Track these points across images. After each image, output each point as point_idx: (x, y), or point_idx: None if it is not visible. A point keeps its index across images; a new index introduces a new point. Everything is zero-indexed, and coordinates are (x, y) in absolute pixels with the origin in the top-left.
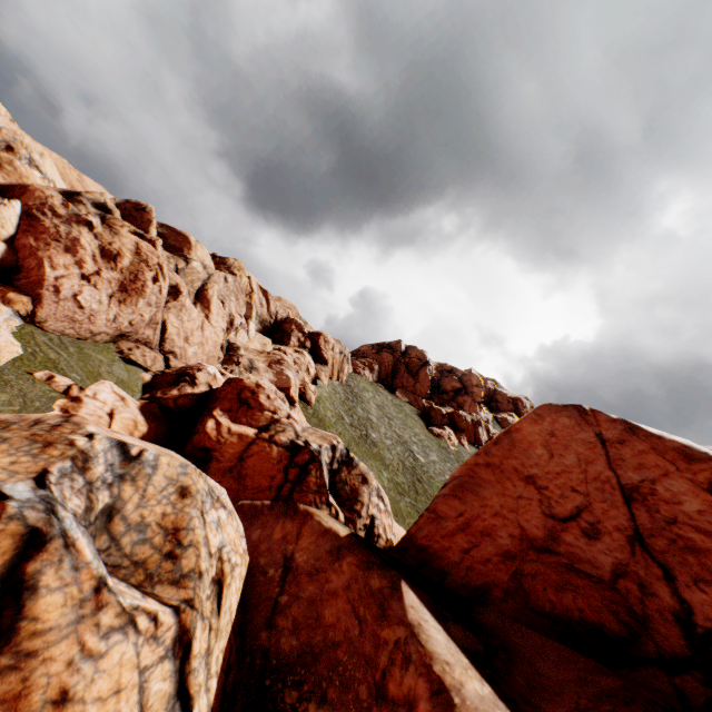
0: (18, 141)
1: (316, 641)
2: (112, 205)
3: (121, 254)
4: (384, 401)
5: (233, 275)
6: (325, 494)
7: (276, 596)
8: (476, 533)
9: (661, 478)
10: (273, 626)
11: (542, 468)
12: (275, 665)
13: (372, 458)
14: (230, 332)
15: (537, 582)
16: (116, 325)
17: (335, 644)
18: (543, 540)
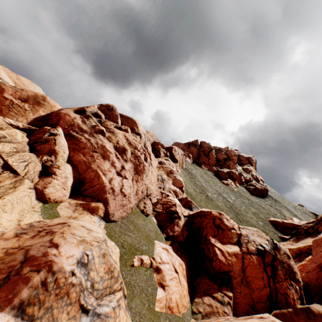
0: None
1: None
2: (99, 111)
3: (126, 148)
4: (200, 172)
5: None
6: (288, 278)
7: None
8: None
9: None
10: None
11: None
12: None
13: (216, 209)
14: None
15: None
16: (137, 196)
17: None
18: None
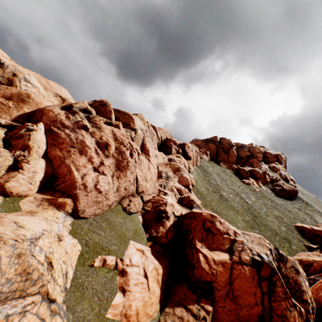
0: (17, 70)
1: None
2: (90, 107)
3: (109, 143)
4: (217, 170)
5: None
6: (289, 298)
7: None
8: None
9: None
10: None
11: None
12: None
13: (230, 209)
14: None
15: None
16: (118, 193)
17: None
18: None
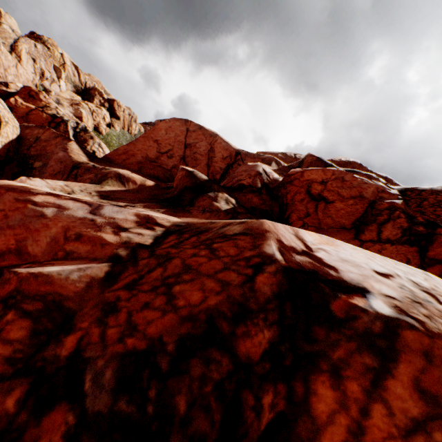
0: None
1: (43, 153)
2: None
3: None
4: None
5: (47, 48)
6: (68, 135)
7: (32, 145)
8: (130, 155)
9: (200, 142)
10: (29, 150)
11: (162, 138)
12: (28, 157)
13: None
14: (43, 80)
15: (146, 169)
16: None
17: (48, 153)
18: (154, 159)
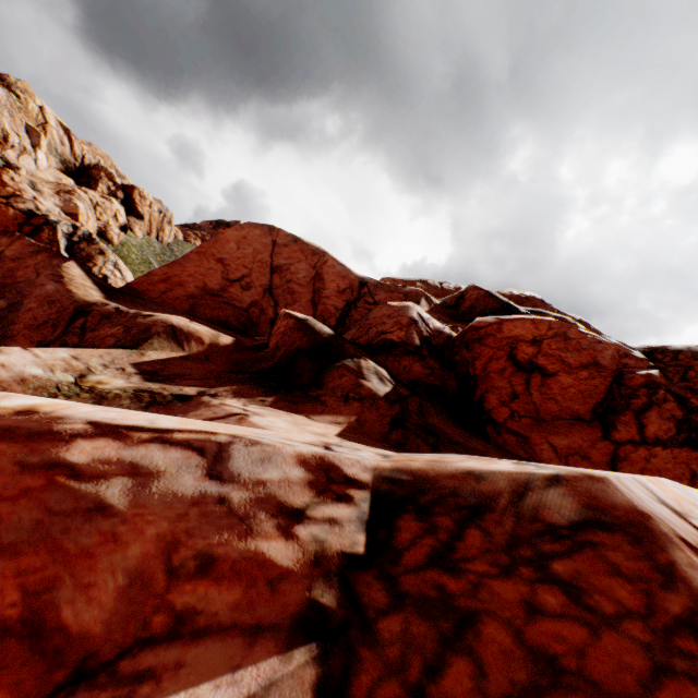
0: None
1: (9, 282)
2: None
3: None
4: None
5: (15, 96)
6: (57, 247)
7: None
8: (174, 284)
9: (296, 263)
10: None
11: (231, 255)
12: None
13: None
14: (5, 148)
15: (204, 308)
16: None
17: (20, 282)
18: (218, 291)
